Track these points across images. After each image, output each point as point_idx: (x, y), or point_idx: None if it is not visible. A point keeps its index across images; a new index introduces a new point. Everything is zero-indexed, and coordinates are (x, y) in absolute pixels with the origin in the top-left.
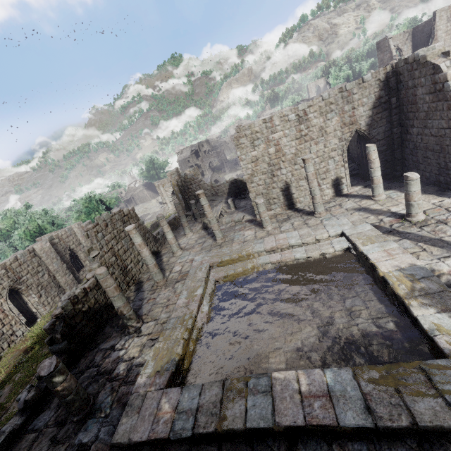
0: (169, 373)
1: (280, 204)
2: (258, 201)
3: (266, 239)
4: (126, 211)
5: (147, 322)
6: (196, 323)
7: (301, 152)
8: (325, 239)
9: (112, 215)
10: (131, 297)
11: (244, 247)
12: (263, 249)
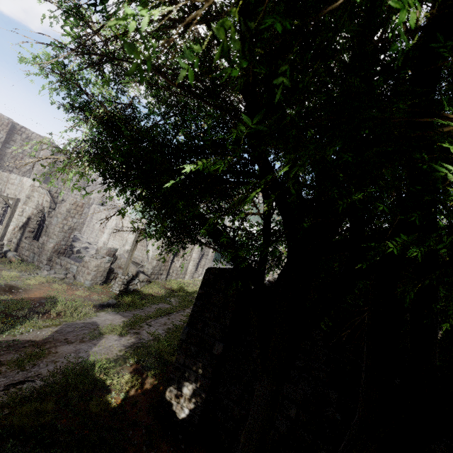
0: None
1: None
2: None
3: None
4: None
5: None
6: None
7: None
8: None
9: None
10: None
11: None
12: None
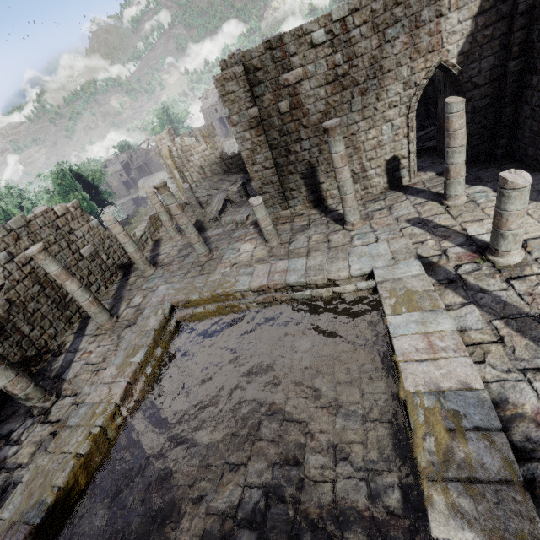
0: (25, 533)
1: (301, 199)
2: (255, 200)
3: (257, 269)
4: (60, 209)
5: (64, 397)
6: (117, 416)
7: (336, 109)
8: (345, 279)
9: (29, 219)
10: (67, 344)
11: (223, 280)
12: (248, 288)
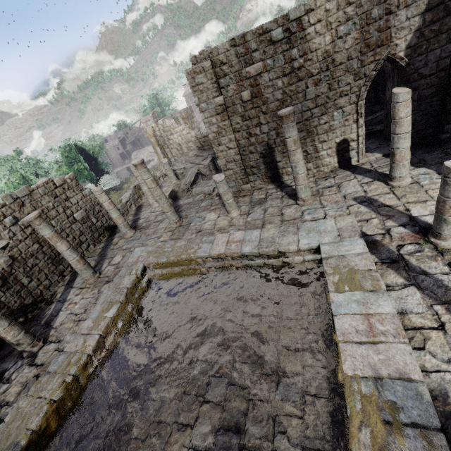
0: None
1: (260, 175)
2: (218, 177)
3: (217, 238)
4: (58, 180)
5: (50, 343)
6: (89, 366)
7: (292, 98)
8: (294, 252)
9: (32, 189)
10: (58, 294)
11: (188, 246)
12: (208, 255)
